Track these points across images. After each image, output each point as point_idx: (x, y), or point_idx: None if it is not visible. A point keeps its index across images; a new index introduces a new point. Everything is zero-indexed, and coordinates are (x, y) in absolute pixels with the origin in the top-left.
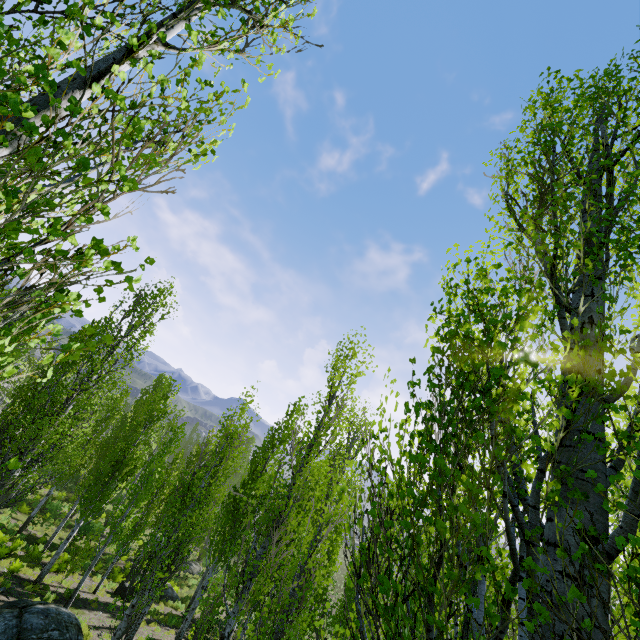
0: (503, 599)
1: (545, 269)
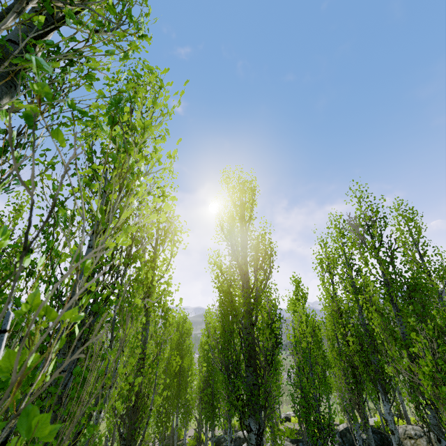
0: (241, 343)
1: (236, 260)
